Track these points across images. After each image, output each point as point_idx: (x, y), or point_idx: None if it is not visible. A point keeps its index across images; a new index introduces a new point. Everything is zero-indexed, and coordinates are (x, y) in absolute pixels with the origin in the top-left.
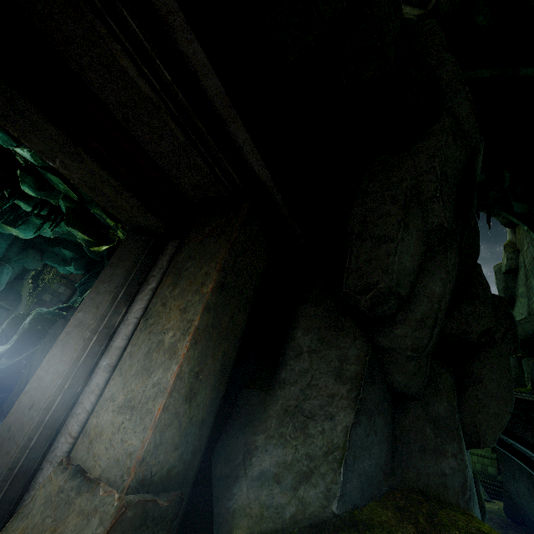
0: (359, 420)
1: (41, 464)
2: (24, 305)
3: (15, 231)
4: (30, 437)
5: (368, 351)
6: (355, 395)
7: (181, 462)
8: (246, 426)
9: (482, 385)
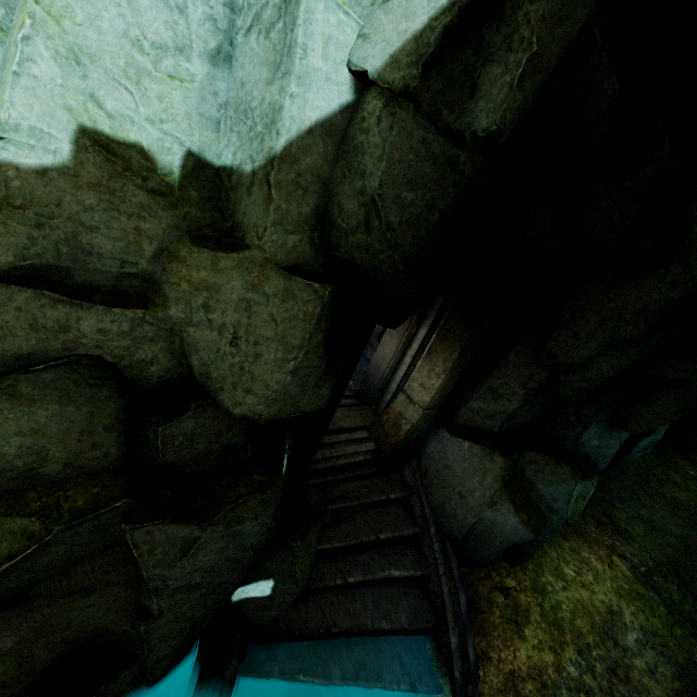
0: (523, 406)
1: (390, 379)
2: None
3: None
4: (385, 371)
5: (547, 379)
6: (526, 397)
7: (439, 403)
8: (470, 388)
9: (648, 406)
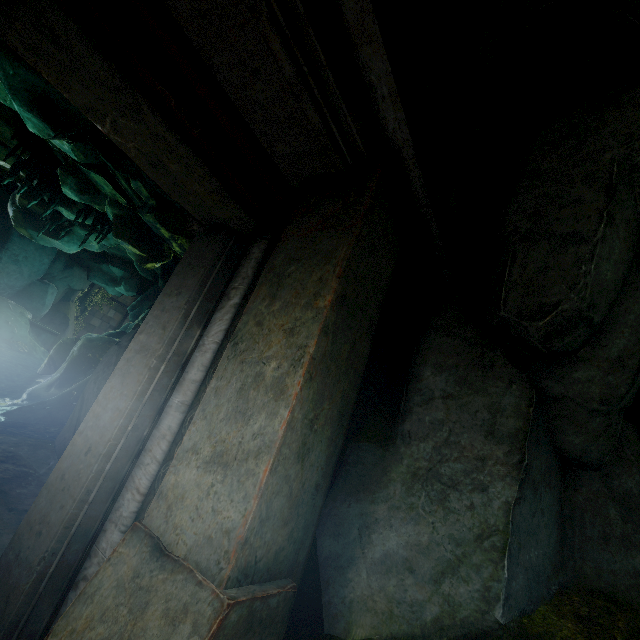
0: (523, 494)
1: (103, 523)
2: (72, 330)
3: (58, 244)
4: (88, 490)
5: (531, 400)
6: (518, 461)
7: (291, 542)
8: (360, 491)
9: None
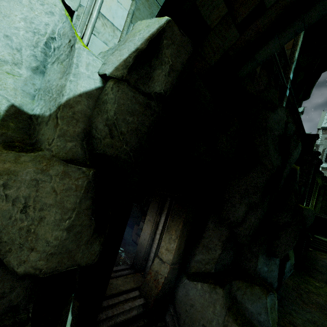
0: (223, 252)
1: (150, 251)
2: None
3: None
4: (146, 246)
5: (229, 233)
6: (223, 246)
7: (178, 259)
8: (193, 248)
9: (280, 240)
